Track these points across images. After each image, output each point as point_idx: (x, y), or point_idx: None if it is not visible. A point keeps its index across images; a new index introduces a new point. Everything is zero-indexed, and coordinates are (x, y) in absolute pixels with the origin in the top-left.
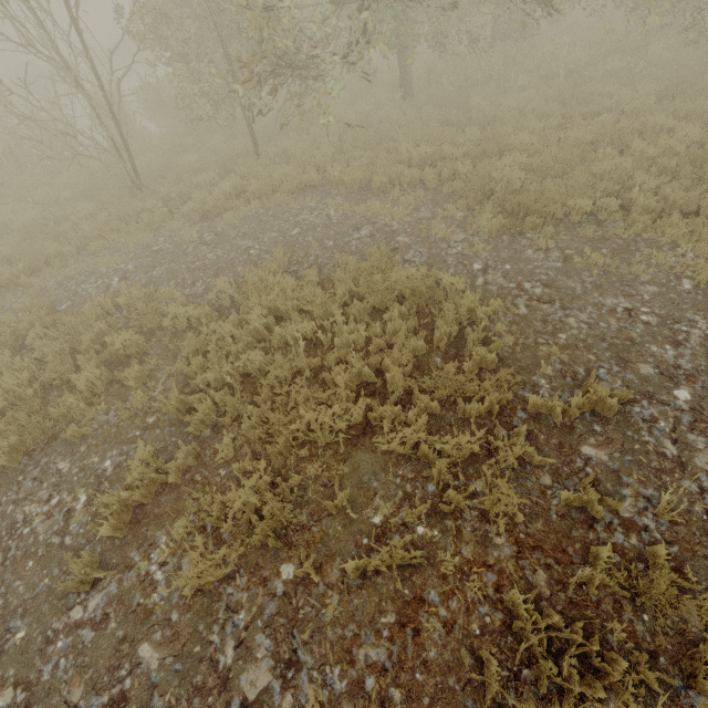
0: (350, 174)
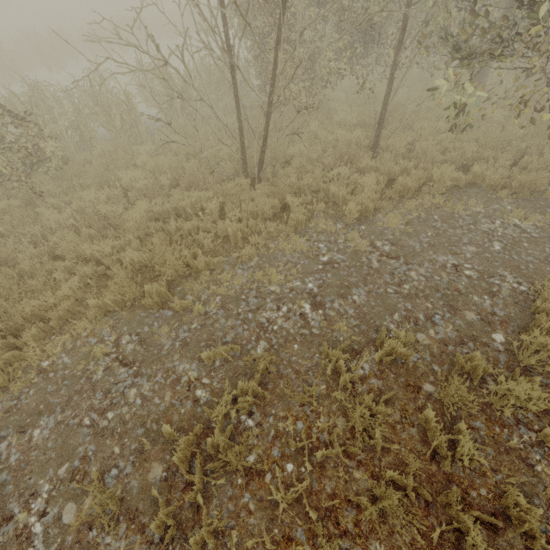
0: (523, 179)
